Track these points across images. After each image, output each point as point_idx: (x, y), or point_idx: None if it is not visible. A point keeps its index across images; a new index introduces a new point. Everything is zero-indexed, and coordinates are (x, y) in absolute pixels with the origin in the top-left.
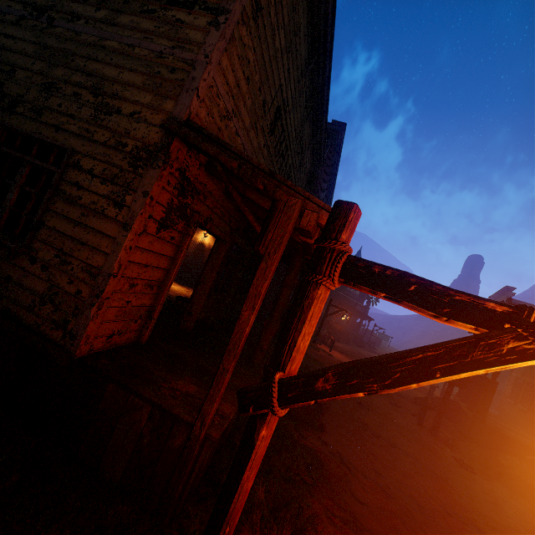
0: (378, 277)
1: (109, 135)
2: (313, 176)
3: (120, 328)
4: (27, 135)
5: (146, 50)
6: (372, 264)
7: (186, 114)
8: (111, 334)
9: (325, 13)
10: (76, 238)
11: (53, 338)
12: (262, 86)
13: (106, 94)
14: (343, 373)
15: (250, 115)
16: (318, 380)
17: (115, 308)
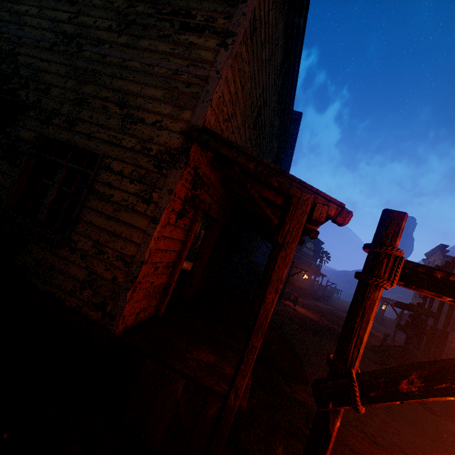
0: (441, 282)
1: (135, 141)
2: (279, 159)
3: (145, 306)
4: (63, 142)
5: (164, 69)
6: (433, 270)
7: (202, 122)
8: (139, 312)
9: (297, 27)
10: (110, 231)
11: (93, 319)
12: (251, 91)
13: (131, 106)
14: (428, 376)
15: (242, 116)
16: (401, 382)
17: (143, 290)
